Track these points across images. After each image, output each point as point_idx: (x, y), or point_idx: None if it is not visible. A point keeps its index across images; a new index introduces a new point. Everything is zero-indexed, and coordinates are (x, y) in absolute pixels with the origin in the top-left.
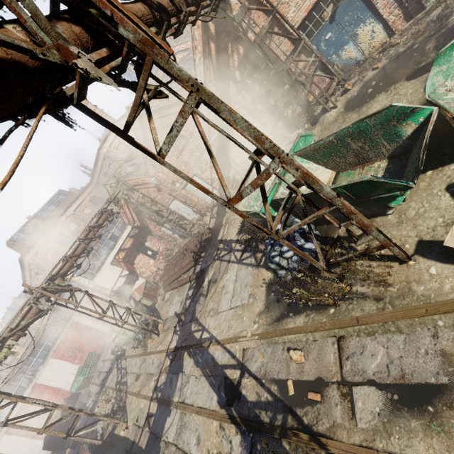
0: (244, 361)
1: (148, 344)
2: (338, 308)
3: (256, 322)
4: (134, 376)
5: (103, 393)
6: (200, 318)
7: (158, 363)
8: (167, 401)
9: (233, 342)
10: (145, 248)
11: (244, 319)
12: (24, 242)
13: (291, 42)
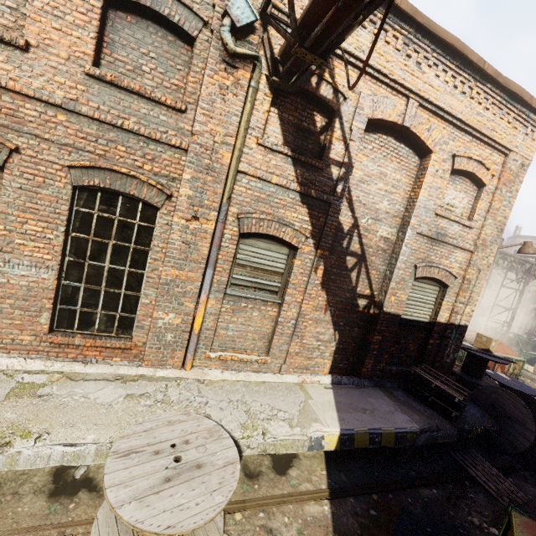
0: None
1: None
2: None
3: None
4: None
5: None
6: None
7: None
8: None
9: None
10: None
11: None
12: None
13: None
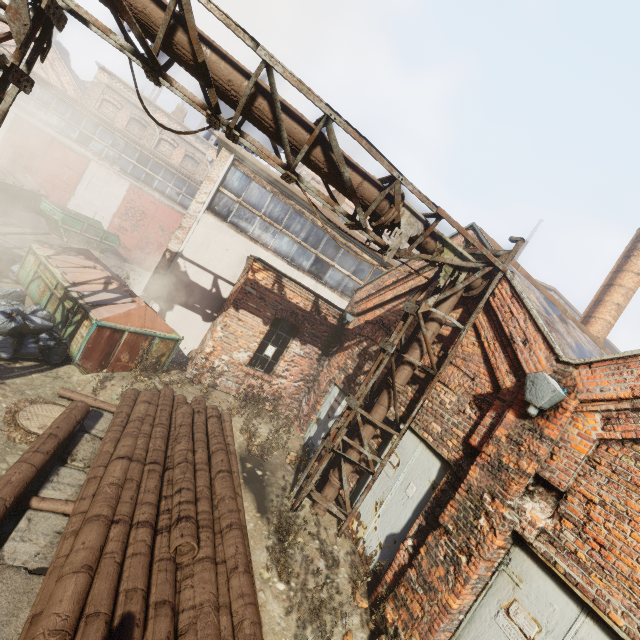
0: None
1: None
2: None
3: None
4: None
5: None
6: None
7: None
8: None
9: None
10: (283, 340)
11: None
12: None
13: None
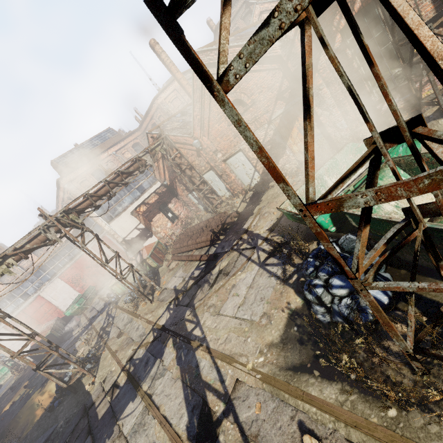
0: (233, 396)
1: (140, 305)
2: (404, 413)
3: (263, 353)
4: (117, 331)
5: (88, 331)
6: (197, 309)
7: (142, 332)
8: (136, 383)
9: (226, 362)
10: (167, 209)
11: (248, 340)
12: (65, 166)
13: (435, 6)
